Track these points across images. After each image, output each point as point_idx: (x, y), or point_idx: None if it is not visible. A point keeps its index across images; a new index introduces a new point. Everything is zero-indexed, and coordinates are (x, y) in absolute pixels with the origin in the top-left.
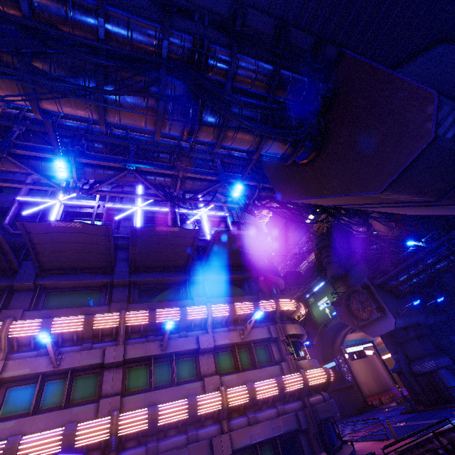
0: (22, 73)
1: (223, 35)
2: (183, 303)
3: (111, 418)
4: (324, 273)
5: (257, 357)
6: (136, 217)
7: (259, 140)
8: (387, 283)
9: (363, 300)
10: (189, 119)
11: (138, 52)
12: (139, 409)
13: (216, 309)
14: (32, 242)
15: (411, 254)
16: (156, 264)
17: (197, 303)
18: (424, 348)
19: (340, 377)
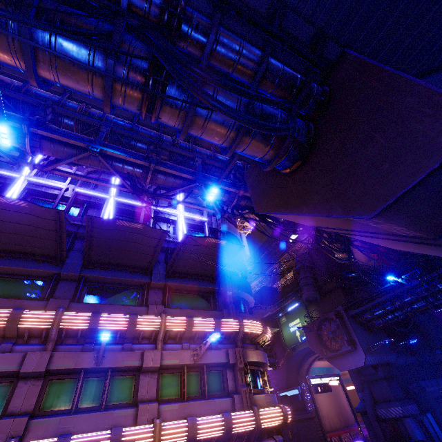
0: None
1: (207, 3)
2: (135, 310)
3: None
4: (300, 294)
5: (209, 384)
6: (106, 207)
7: (234, 135)
8: (361, 315)
9: (335, 329)
10: (147, 92)
11: None
12: (46, 439)
13: (171, 322)
14: None
15: (389, 289)
16: (115, 261)
17: (151, 312)
18: (391, 391)
19: (301, 406)
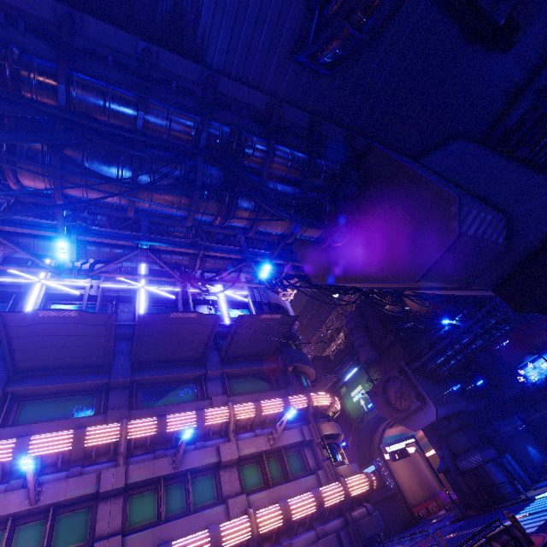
0: (67, 172)
1: (259, 125)
2: (198, 405)
3: None
4: (356, 357)
5: (289, 466)
6: (140, 300)
7: (294, 225)
8: (424, 366)
9: (401, 387)
10: (225, 206)
11: (174, 141)
12: None
13: (239, 410)
14: (8, 337)
15: (446, 333)
16: (165, 358)
17: (216, 404)
18: (468, 440)
19: (380, 484)
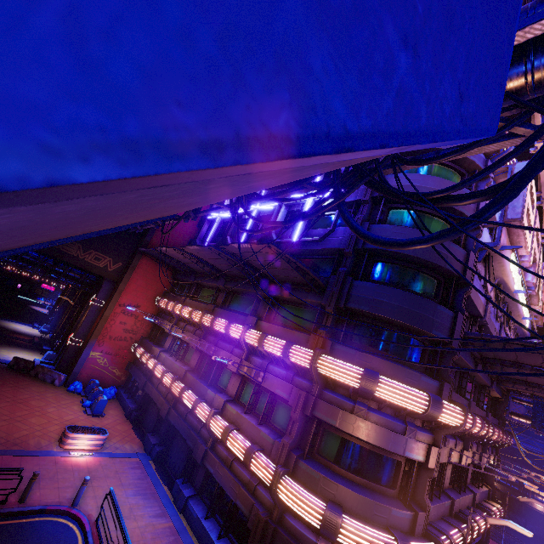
0: None
1: None
2: (240, 319)
3: (172, 379)
4: None
5: (277, 414)
6: (249, 221)
7: None
8: None
9: None
10: None
11: None
12: (183, 385)
13: (248, 336)
14: (174, 258)
15: None
16: (236, 274)
17: (246, 323)
18: None
19: None
